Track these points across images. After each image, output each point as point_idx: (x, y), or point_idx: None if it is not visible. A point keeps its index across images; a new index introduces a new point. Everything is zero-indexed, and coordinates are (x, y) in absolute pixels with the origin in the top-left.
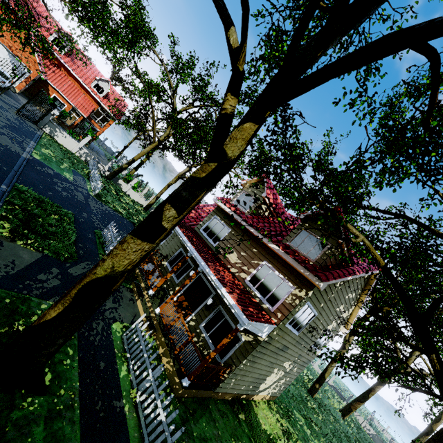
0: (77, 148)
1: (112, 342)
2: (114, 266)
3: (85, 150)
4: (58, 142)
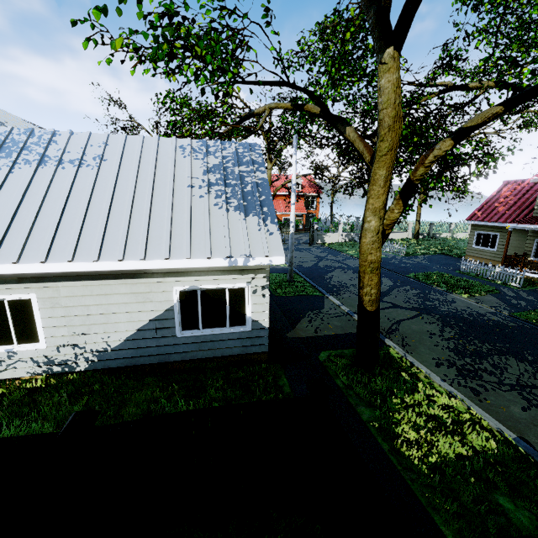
0: (340, 237)
1: None
2: None
3: (344, 234)
4: (328, 243)
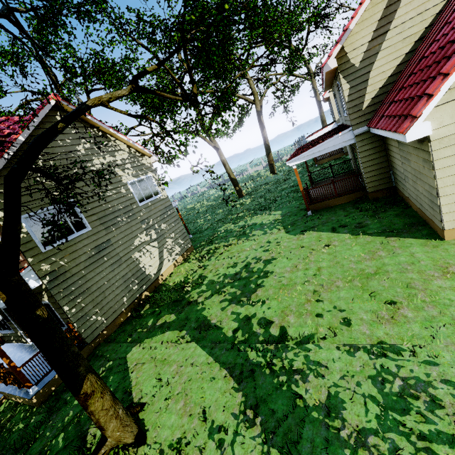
0: None
1: None
2: None
3: None
4: None
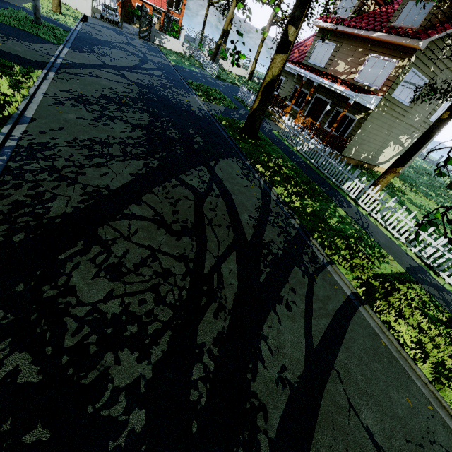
0: (180, 46)
1: (276, 136)
2: (273, 74)
3: (186, 45)
4: (167, 49)
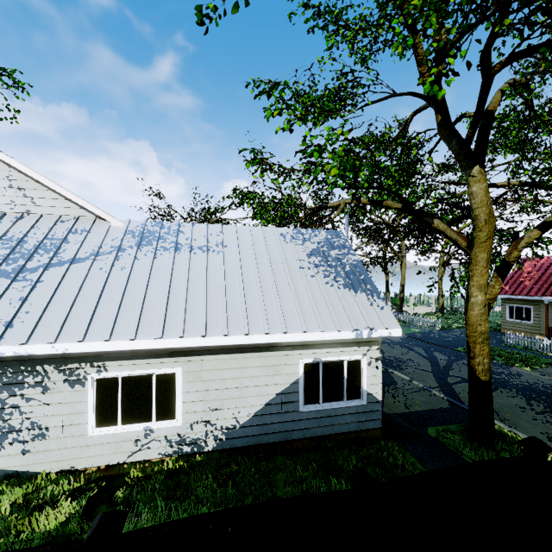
0: None
1: None
2: None
3: None
4: None
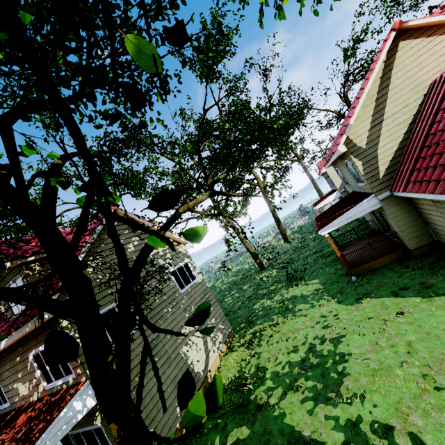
0: None
1: None
2: None
3: None
4: None
